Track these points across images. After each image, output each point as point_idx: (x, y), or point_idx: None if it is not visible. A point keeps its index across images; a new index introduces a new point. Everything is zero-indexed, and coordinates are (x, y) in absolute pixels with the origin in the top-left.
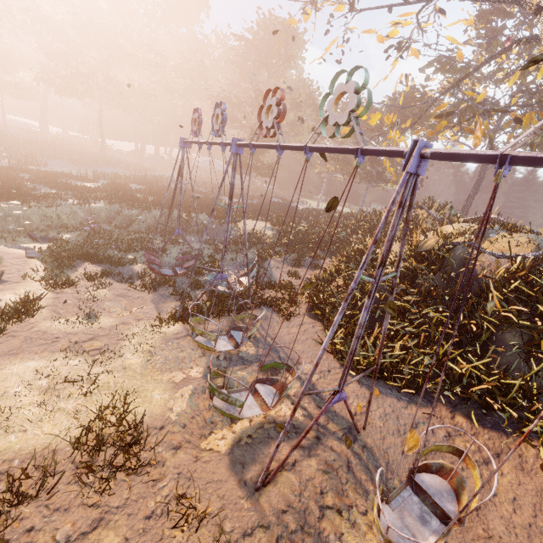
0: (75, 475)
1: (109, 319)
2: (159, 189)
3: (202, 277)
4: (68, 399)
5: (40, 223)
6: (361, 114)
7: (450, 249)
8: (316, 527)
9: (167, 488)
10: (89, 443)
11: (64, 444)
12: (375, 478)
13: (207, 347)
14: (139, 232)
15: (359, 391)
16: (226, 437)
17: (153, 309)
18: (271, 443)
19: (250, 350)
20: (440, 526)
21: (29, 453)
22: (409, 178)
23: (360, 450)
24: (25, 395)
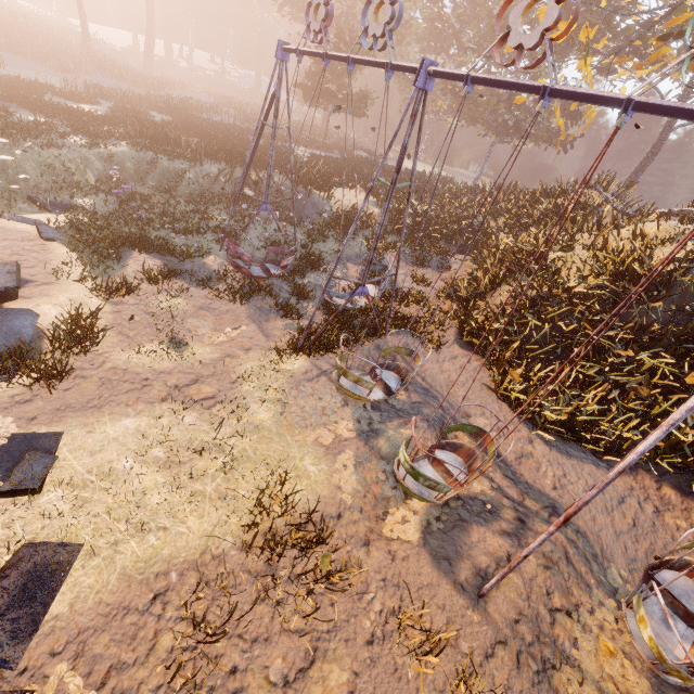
0: (257, 590)
1: (203, 347)
2: (196, 124)
3: (302, 279)
4: (202, 477)
5: (39, 177)
6: None
7: (686, 270)
8: (550, 635)
9: (377, 601)
10: (257, 543)
11: (225, 545)
12: (594, 568)
13: (359, 397)
14: (191, 200)
15: (550, 455)
16: (408, 520)
17: (257, 331)
18: (468, 528)
19: (400, 395)
20: (688, 630)
21: (184, 561)
22: None
23: (574, 536)
24: (143, 474)
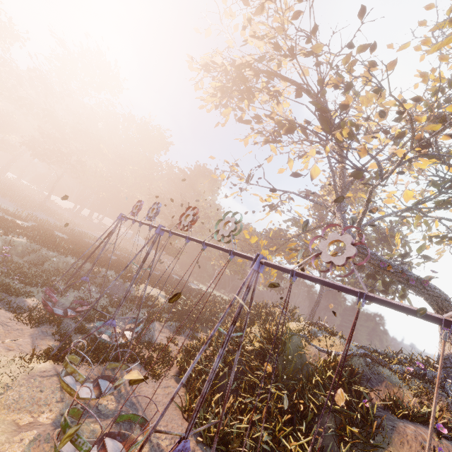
0: None
1: None
2: (80, 242)
3: (89, 323)
4: None
5: None
6: (236, 234)
7: (289, 337)
8: None
9: None
10: None
11: None
12: None
13: (71, 389)
14: (46, 271)
15: None
16: None
17: (28, 342)
18: None
19: (110, 404)
20: None
21: None
22: (254, 272)
23: None
24: None
